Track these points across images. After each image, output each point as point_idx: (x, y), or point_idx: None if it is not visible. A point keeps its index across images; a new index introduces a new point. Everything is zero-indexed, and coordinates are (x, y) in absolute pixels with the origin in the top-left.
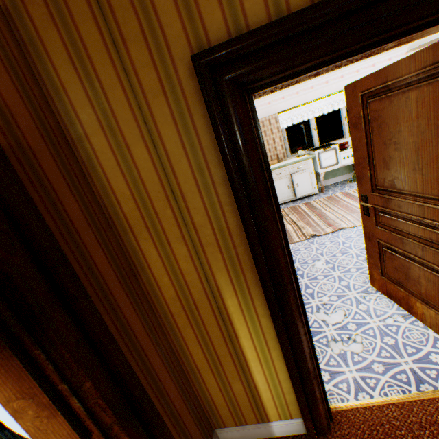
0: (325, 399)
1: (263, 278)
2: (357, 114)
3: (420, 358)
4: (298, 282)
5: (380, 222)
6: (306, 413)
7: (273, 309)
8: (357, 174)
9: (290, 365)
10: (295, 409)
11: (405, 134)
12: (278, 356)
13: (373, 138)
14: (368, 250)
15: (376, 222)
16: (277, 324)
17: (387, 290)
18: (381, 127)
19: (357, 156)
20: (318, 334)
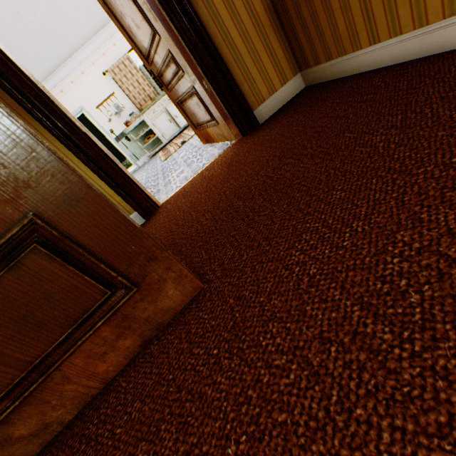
0: (144, 193)
1: (24, 107)
2: (103, 3)
3: (210, 157)
4: (62, 110)
5: (166, 86)
6: (127, 199)
7: (48, 127)
8: (139, 56)
9: (91, 167)
10: (128, 206)
11: (117, 3)
12: (87, 169)
13: (118, 18)
14: (184, 116)
15: (167, 88)
16: (59, 138)
17: (204, 138)
18: (112, 6)
19: (128, 40)
20: (167, 184)
